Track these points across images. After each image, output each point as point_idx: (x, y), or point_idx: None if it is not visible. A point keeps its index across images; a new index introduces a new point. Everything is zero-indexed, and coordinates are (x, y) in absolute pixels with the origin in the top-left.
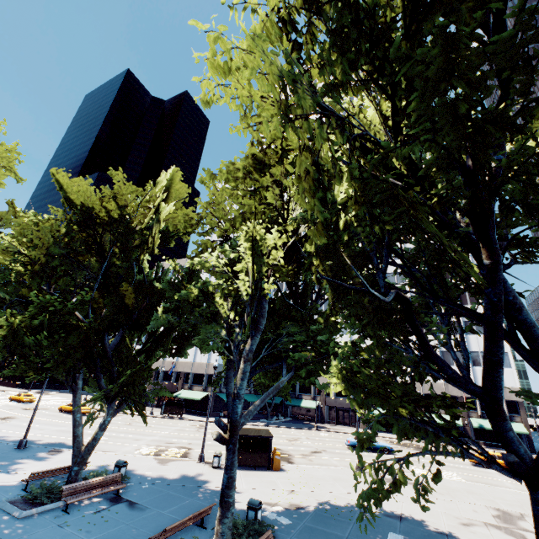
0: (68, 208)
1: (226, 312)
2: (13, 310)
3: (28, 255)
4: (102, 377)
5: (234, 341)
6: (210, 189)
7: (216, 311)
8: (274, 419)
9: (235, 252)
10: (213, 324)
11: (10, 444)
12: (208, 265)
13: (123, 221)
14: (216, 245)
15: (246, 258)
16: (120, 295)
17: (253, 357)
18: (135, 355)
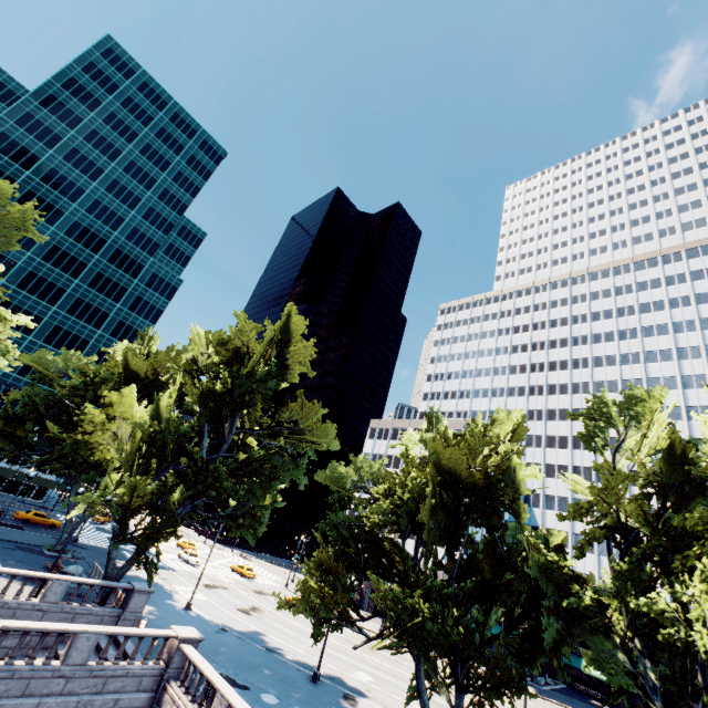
0: (435, 471)
1: (624, 627)
2: (407, 590)
3: (396, 516)
4: (459, 663)
5: (649, 679)
6: (603, 472)
7: (613, 624)
8: (541, 682)
9: (687, 595)
10: (605, 638)
11: (300, 669)
12: (655, 608)
13: (489, 490)
14: (602, 533)
15: (702, 603)
16: (476, 566)
17: (663, 696)
18: (490, 642)
